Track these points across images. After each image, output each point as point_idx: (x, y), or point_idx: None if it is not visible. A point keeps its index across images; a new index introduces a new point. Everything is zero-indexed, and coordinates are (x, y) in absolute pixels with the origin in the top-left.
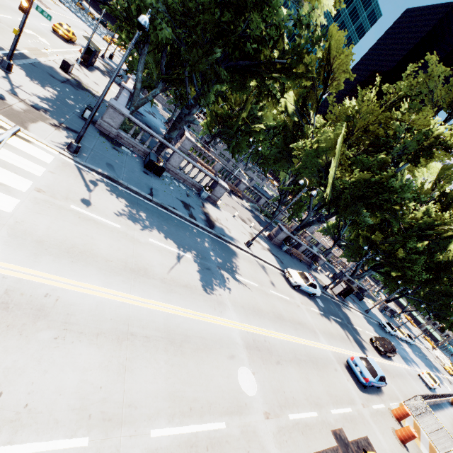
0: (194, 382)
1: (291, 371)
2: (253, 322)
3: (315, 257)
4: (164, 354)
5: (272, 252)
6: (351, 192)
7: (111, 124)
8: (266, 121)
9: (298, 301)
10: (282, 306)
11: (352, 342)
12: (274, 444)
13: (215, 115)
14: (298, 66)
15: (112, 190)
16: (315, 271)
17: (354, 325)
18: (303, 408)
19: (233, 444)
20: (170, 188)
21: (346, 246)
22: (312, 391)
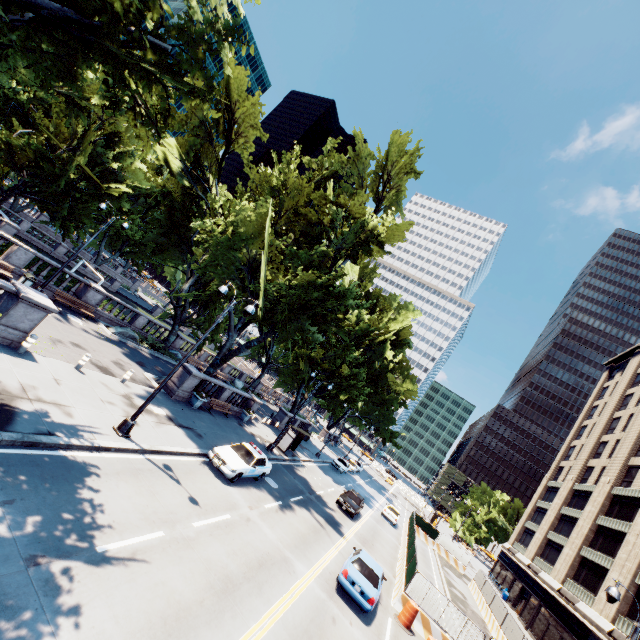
0: None
1: None
2: None
3: (246, 402)
4: None
5: (177, 421)
6: (291, 300)
7: None
8: (131, 180)
9: (245, 509)
10: (224, 547)
11: (326, 529)
12: None
13: (7, 148)
14: (197, 70)
15: None
16: (249, 423)
17: (317, 491)
18: None
19: None
20: None
21: (279, 371)
22: None
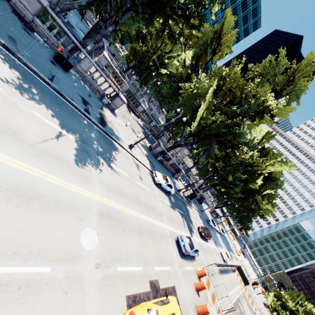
0: (30, 232)
1: (132, 238)
2: (113, 199)
3: (178, 170)
4: (4, 203)
5: (148, 158)
6: (210, 129)
7: (27, 7)
8: (170, 68)
9: (156, 194)
10: (143, 194)
11: (185, 227)
12: (95, 287)
13: (134, 51)
14: (195, 17)
15: (6, 59)
16: (176, 179)
17: (191, 217)
18: (132, 264)
19: (53, 285)
20: (75, 84)
21: (200, 168)
22: (144, 253)
